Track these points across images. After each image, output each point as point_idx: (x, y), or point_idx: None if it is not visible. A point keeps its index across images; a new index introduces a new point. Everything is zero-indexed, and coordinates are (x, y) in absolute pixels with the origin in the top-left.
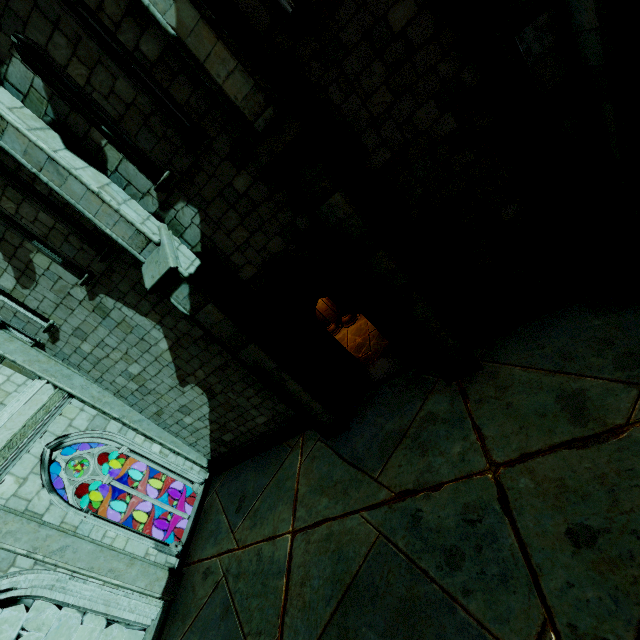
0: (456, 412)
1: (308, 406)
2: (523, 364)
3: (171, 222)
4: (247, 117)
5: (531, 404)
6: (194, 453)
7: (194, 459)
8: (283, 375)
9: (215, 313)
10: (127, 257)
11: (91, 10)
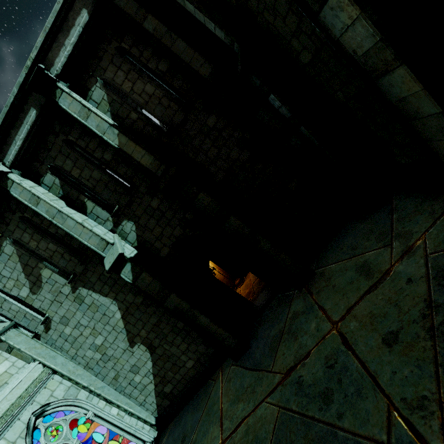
0: (308, 304)
1: (217, 334)
2: (335, 261)
3: (120, 232)
4: (153, 171)
5: (344, 280)
6: (144, 412)
7: (144, 417)
8: (195, 312)
9: (147, 277)
10: (96, 259)
11: (83, 148)
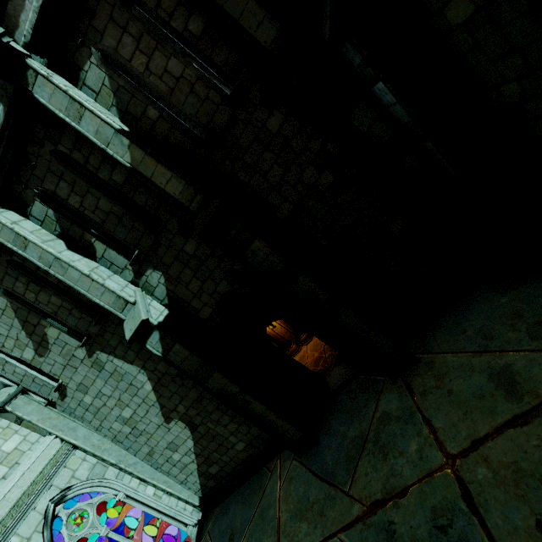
0: (406, 408)
1: (275, 424)
2: (452, 350)
3: (144, 285)
4: (184, 204)
5: (468, 387)
6: (186, 491)
7: (186, 498)
8: (247, 397)
9: (182, 351)
10: (114, 318)
11: (81, 164)
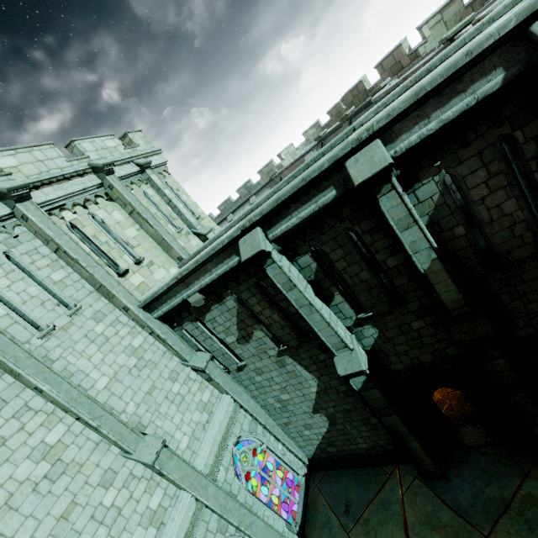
0: None
1: (420, 458)
2: None
3: (356, 332)
4: (448, 308)
5: None
6: (300, 452)
7: (301, 457)
8: (410, 436)
9: (377, 394)
10: (315, 342)
11: (366, 244)
